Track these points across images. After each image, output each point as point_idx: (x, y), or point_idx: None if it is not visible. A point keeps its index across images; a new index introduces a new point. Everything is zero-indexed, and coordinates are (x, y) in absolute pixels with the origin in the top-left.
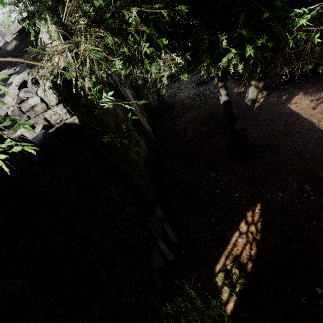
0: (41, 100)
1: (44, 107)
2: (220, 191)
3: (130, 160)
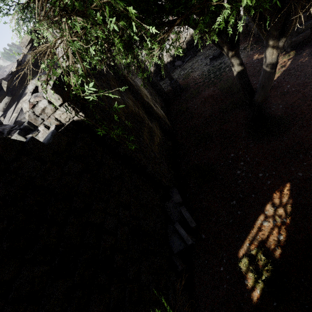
0: (49, 102)
1: (53, 108)
2: (241, 172)
3: (143, 148)
